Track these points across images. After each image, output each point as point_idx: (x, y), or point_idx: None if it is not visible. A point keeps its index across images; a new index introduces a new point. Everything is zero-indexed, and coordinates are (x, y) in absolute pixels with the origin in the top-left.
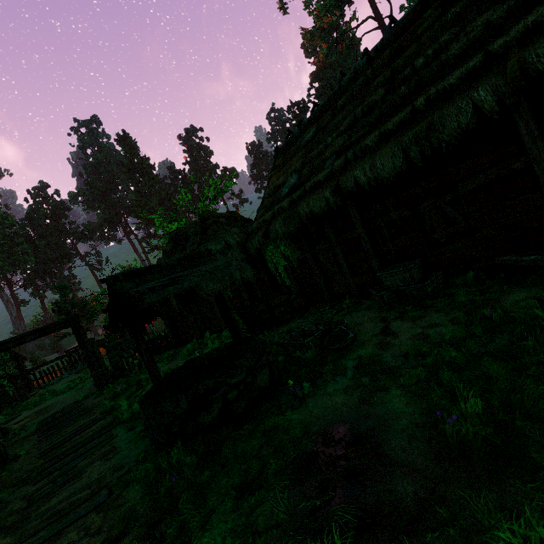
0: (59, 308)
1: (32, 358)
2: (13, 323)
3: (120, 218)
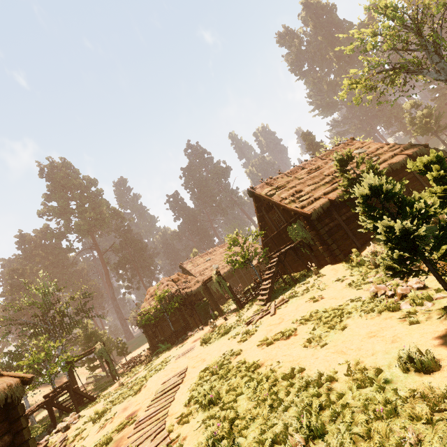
0: None
1: None
2: None
3: None
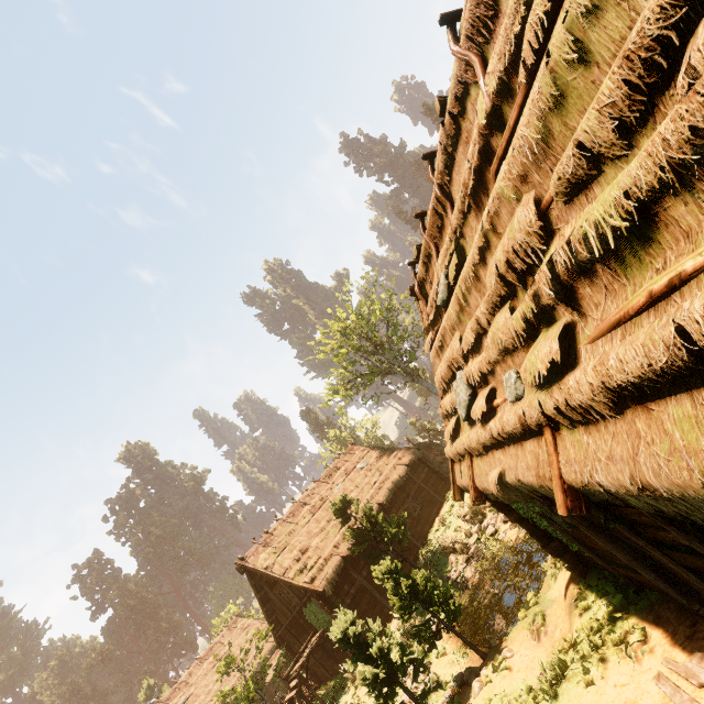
0: None
1: None
2: None
3: None
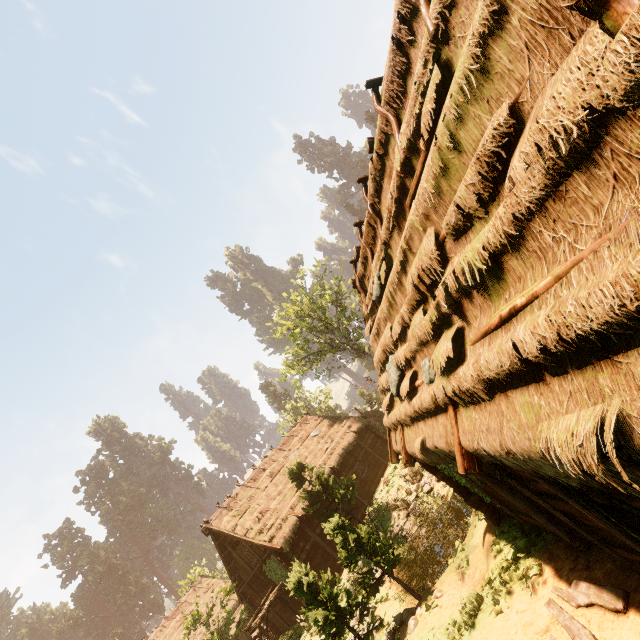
0: None
1: None
2: None
3: None
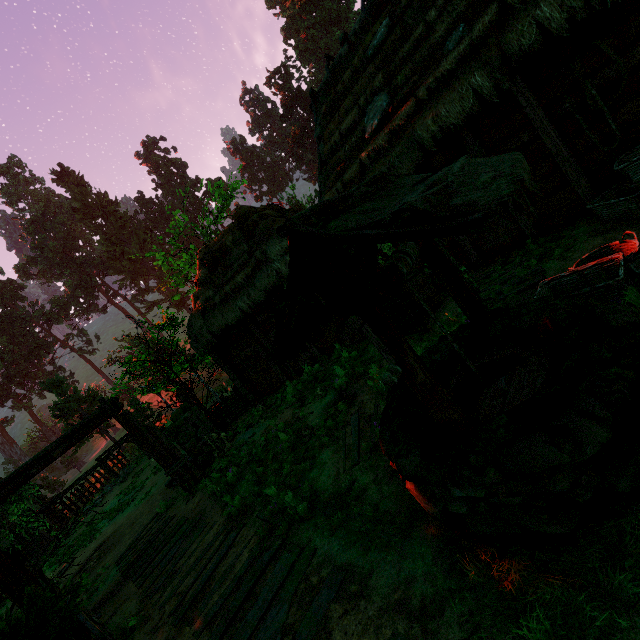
0: (61, 412)
1: (47, 484)
2: (1, 451)
3: (96, 280)
